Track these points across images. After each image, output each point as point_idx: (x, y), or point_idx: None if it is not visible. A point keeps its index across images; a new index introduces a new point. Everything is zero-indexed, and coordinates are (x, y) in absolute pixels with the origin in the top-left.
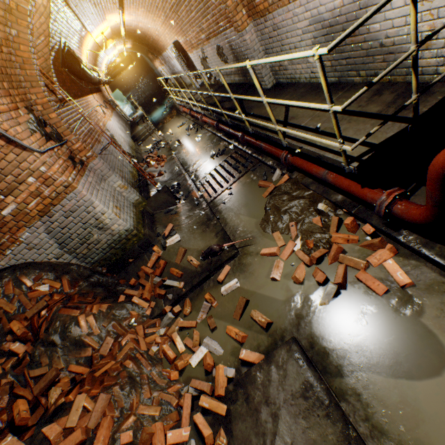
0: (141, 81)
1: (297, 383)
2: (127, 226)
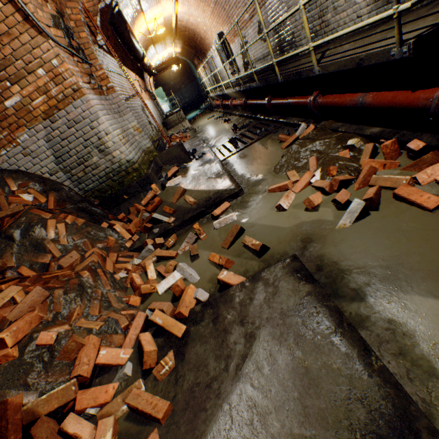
0: (183, 88)
1: (291, 300)
2: (129, 156)
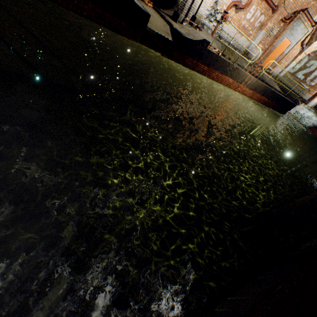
0: None
1: None
2: None
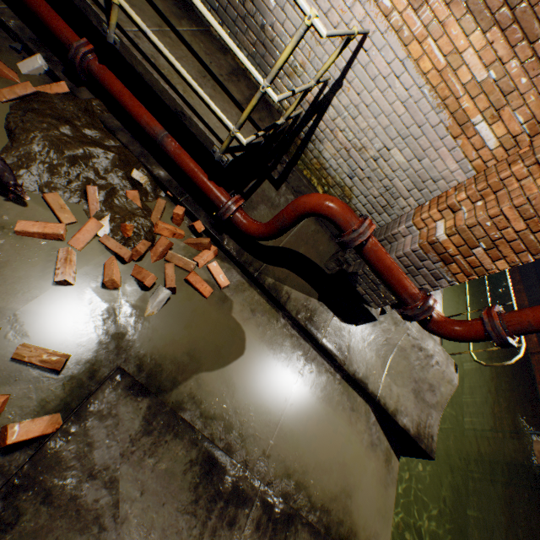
0: None
1: (137, 423)
2: None
